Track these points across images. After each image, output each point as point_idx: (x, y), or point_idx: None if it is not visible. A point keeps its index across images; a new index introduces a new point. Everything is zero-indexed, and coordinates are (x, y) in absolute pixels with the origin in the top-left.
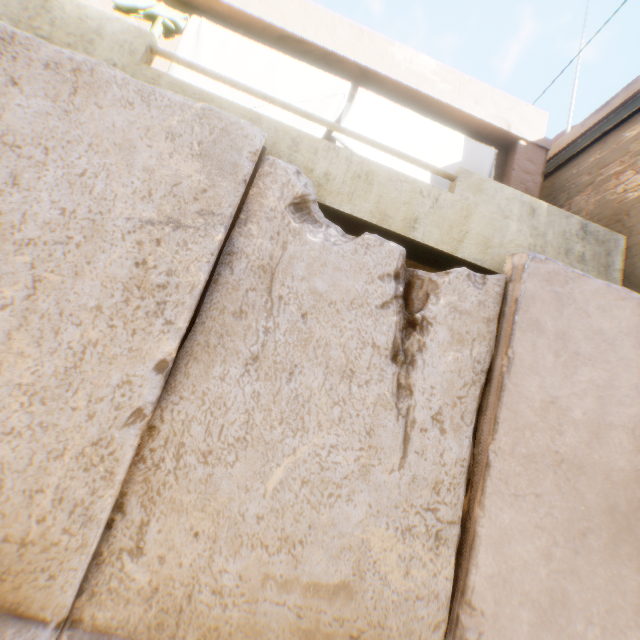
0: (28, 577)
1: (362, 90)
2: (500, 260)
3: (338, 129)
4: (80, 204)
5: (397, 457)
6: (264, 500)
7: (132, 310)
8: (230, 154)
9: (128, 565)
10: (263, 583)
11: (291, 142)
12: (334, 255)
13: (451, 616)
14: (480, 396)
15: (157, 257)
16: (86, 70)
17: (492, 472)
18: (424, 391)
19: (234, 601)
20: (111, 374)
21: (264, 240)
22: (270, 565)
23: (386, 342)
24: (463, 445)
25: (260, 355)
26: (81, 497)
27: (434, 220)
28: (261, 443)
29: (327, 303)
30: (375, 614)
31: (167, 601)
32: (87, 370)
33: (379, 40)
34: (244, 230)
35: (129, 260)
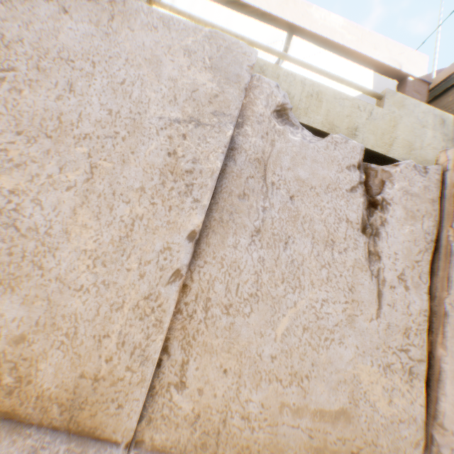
0: (100, 406)
1: (295, 38)
2: (421, 159)
3: (293, 60)
4: (122, 106)
5: (374, 309)
6: (275, 343)
7: (167, 191)
8: (233, 67)
9: (175, 396)
10: (280, 410)
11: (259, 69)
12: (311, 150)
13: (424, 436)
14: (430, 261)
15: (184, 148)
16: (119, 2)
17: (449, 320)
18: (389, 256)
19: (259, 425)
20: (154, 242)
21: (257, 139)
22: (284, 395)
23: (356, 218)
24: (422, 299)
25: (261, 228)
26: (138, 341)
27: (369, 129)
28: (269, 298)
29: (309, 188)
30: (369, 435)
31: (207, 425)
32: (136, 239)
33: (301, 4)
34: (241, 131)
35: (162, 151)
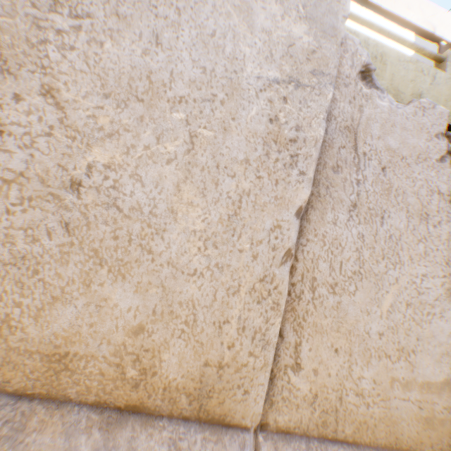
0: (227, 394)
1: None
2: None
3: (353, 17)
4: (216, 64)
5: None
6: (381, 320)
7: (272, 162)
8: (329, 18)
9: (292, 378)
10: (391, 385)
11: None
12: (399, 117)
13: None
14: None
15: (286, 114)
16: None
17: None
18: None
19: (372, 400)
20: (264, 220)
21: (345, 104)
22: (393, 371)
23: (446, 189)
24: None
25: (357, 203)
26: (257, 325)
27: (433, 95)
28: (371, 275)
29: (399, 158)
30: None
31: (325, 404)
32: (244, 217)
33: None
34: None
35: (264, 117)
